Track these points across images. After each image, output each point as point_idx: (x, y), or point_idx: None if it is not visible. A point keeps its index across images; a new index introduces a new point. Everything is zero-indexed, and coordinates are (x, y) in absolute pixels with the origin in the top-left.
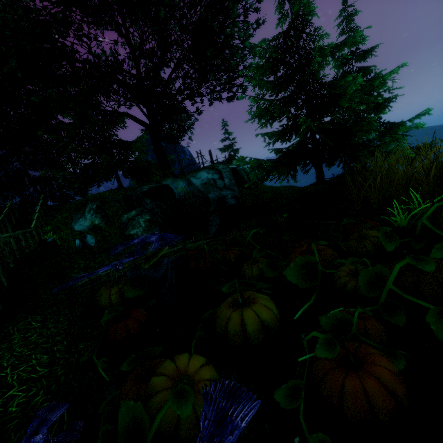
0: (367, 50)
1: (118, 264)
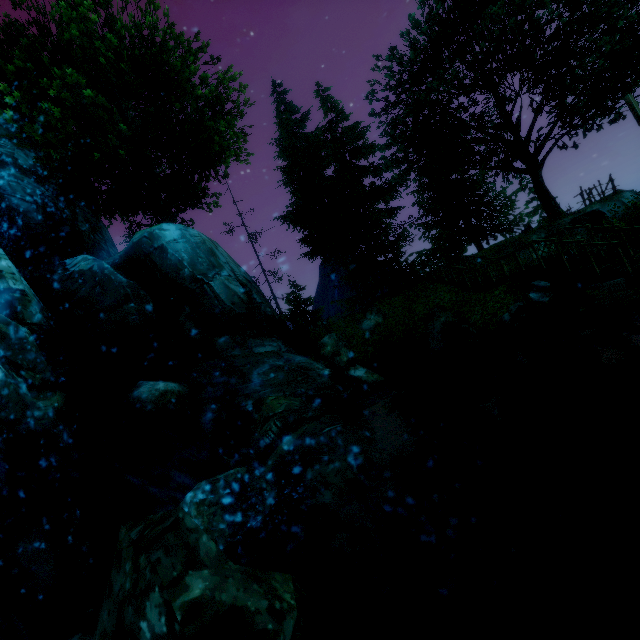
0: None
1: None
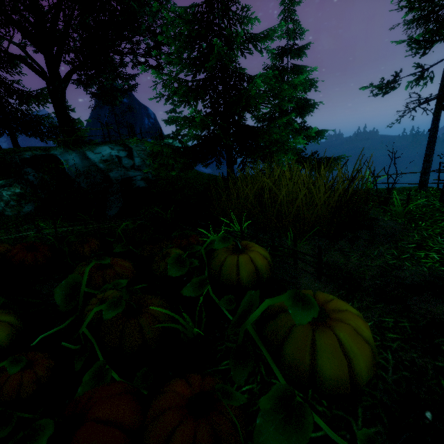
0: (301, 47)
1: None
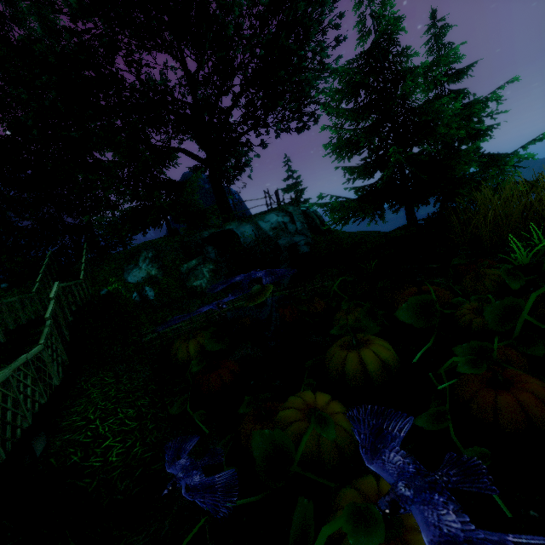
0: (461, 69)
1: (221, 303)
